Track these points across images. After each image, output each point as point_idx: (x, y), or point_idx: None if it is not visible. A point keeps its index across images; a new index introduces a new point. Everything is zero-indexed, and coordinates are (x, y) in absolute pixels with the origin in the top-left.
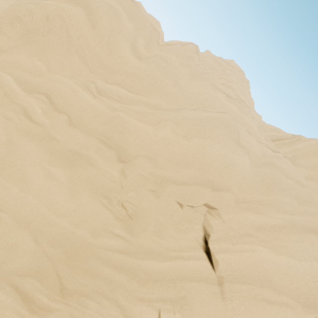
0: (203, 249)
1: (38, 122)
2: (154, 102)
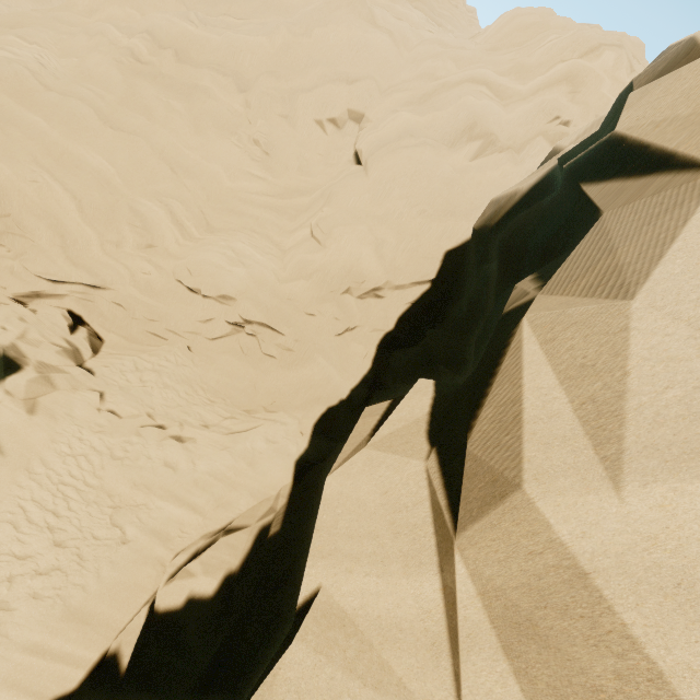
0: (355, 163)
1: (146, 63)
2: (270, 20)
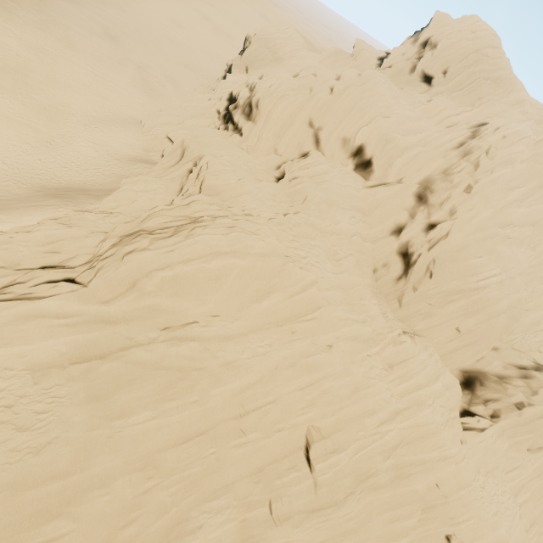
0: None
1: (511, 238)
2: (535, 184)
